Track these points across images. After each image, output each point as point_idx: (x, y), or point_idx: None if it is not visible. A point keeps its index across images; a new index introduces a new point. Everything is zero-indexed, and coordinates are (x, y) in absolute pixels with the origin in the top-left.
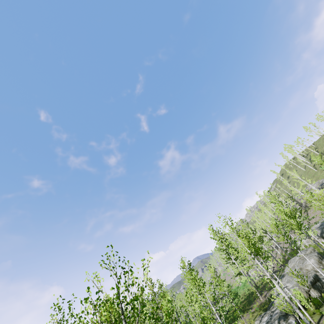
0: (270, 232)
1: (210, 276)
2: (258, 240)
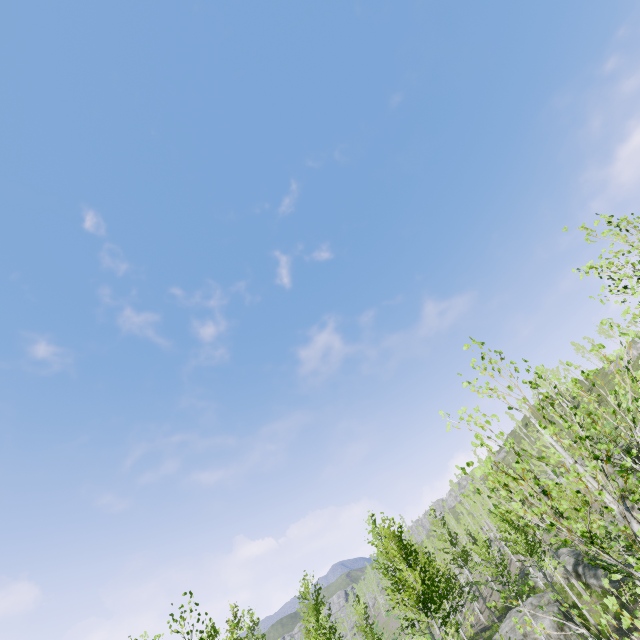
0: (475, 554)
1: (355, 622)
2: (460, 557)
